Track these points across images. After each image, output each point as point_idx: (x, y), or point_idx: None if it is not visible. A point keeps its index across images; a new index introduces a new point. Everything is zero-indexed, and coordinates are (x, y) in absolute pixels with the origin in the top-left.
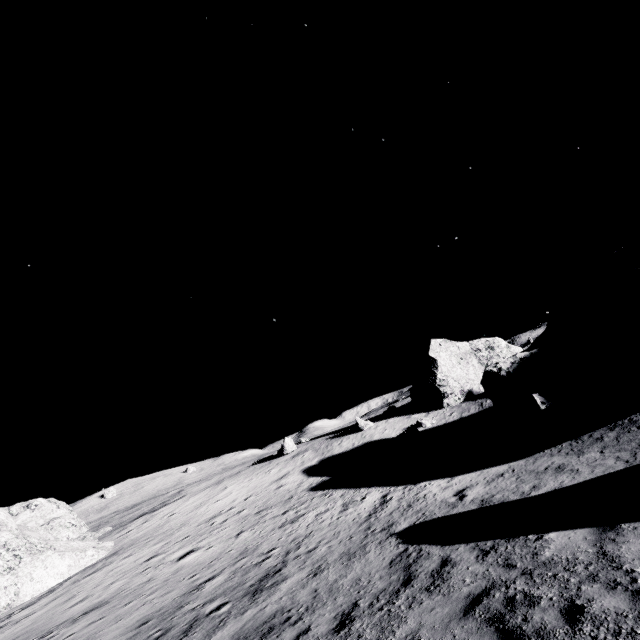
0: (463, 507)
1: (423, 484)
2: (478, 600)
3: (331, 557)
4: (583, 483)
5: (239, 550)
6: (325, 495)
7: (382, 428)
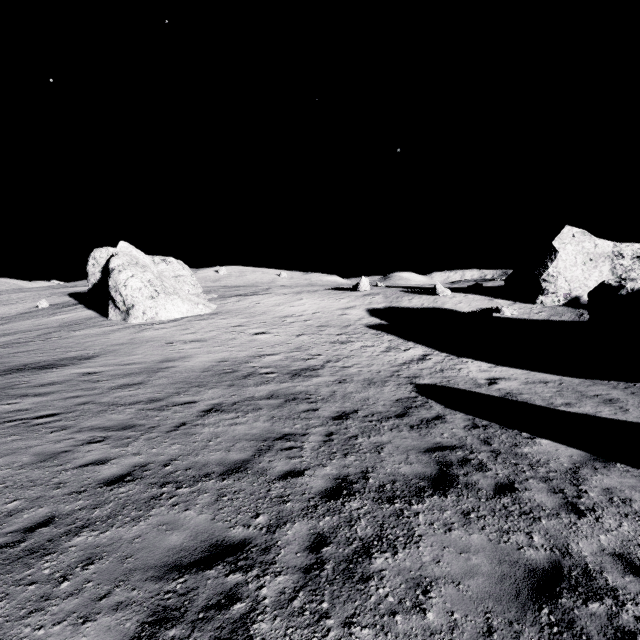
0: (486, 390)
1: (466, 360)
2: (442, 449)
3: (357, 377)
4: (620, 421)
5: (296, 345)
6: (377, 335)
7: (458, 300)
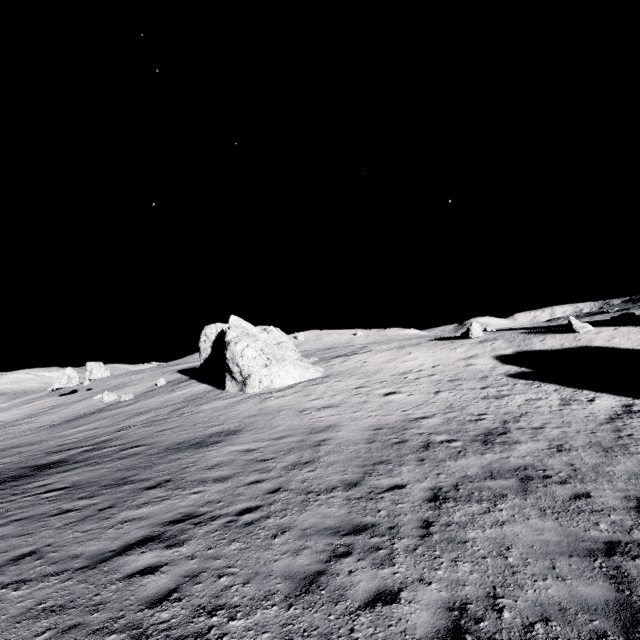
0: None
1: None
2: None
3: (573, 442)
4: None
5: (443, 405)
6: (531, 385)
7: (608, 335)
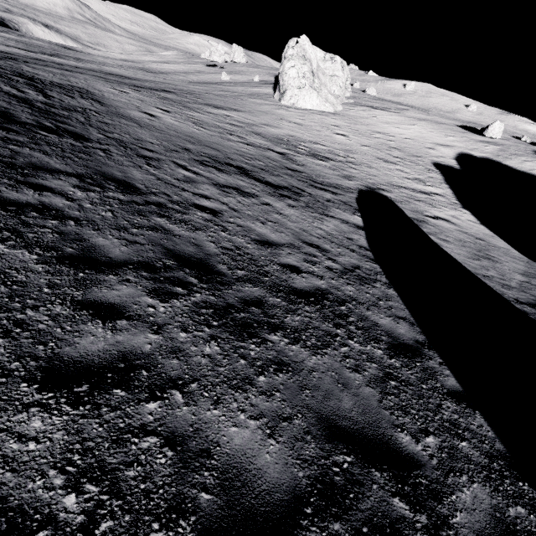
0: (411, 213)
1: (463, 210)
2: (300, 190)
3: (345, 173)
4: (442, 251)
5: (349, 149)
6: (428, 170)
7: None
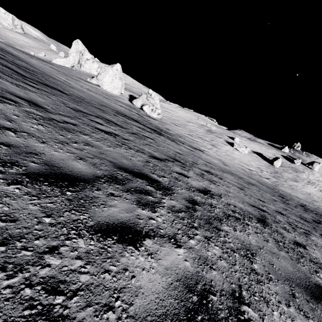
0: None
1: None
2: None
3: None
4: None
5: None
6: None
7: (58, 57)
